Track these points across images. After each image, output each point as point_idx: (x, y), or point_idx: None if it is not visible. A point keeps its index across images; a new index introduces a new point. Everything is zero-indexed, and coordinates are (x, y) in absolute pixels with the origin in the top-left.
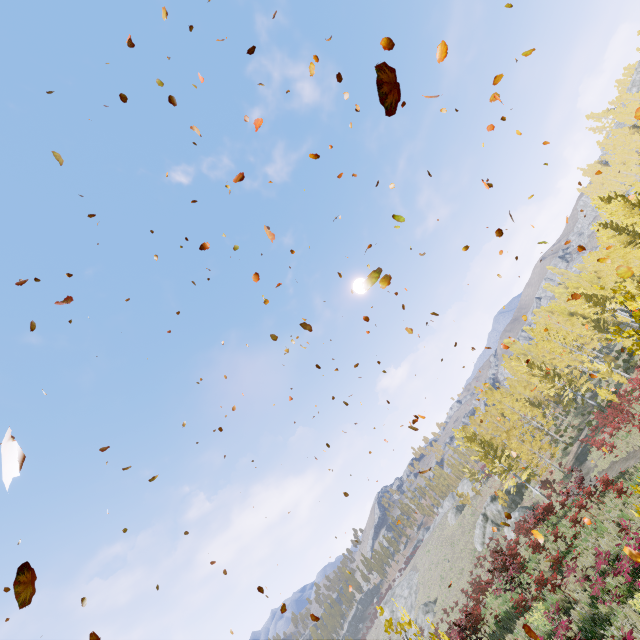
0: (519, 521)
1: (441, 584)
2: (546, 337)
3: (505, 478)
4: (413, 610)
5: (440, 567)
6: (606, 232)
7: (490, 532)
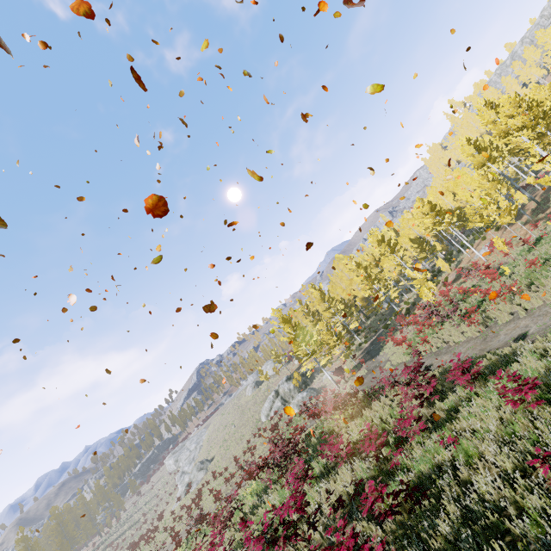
0: (306, 401)
1: (222, 445)
2: (381, 241)
3: (306, 361)
4: (193, 462)
5: (226, 430)
6: (469, 148)
7: (277, 406)
